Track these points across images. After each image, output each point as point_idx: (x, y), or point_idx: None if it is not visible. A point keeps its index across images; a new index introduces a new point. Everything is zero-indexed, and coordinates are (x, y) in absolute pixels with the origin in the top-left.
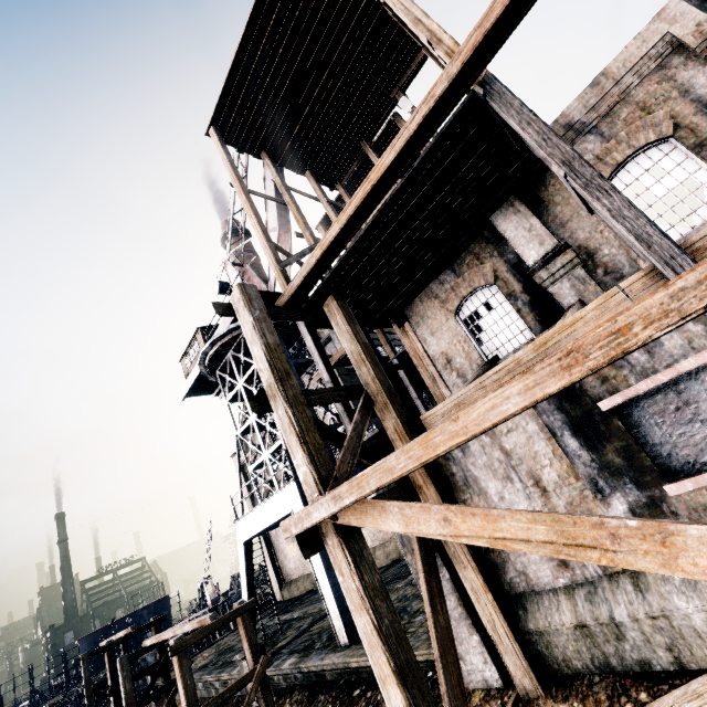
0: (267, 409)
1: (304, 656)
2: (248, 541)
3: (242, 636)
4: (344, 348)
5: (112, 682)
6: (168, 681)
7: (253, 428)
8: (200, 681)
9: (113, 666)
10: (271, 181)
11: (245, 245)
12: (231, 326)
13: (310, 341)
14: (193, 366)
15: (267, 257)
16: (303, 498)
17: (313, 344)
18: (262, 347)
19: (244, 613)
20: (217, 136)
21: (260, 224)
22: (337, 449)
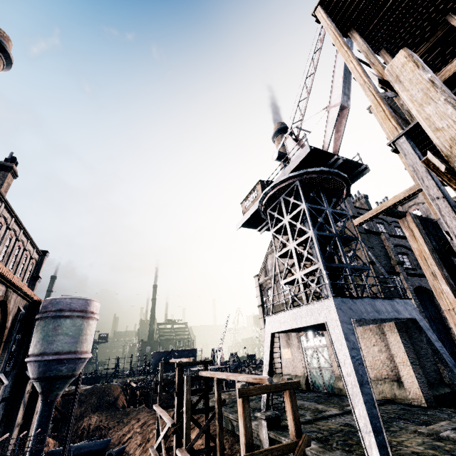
0: (453, 169)
1: (325, 449)
2: (271, 333)
3: (287, 407)
4: (398, 196)
5: (177, 387)
6: (207, 404)
7: (287, 254)
8: (223, 414)
9: (182, 378)
10: (340, 67)
11: None
12: (290, 174)
13: (415, 158)
14: (250, 206)
15: (365, 91)
16: (339, 314)
17: (418, 160)
18: (448, 100)
19: (291, 389)
20: (323, 11)
21: (360, 66)
22: (366, 285)
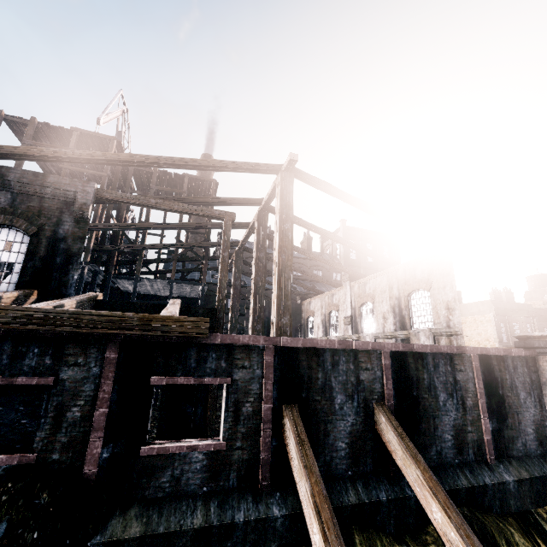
0: None
1: None
2: None
3: None
4: None
5: None
6: None
7: None
8: None
9: None
10: None
11: (203, 175)
12: None
13: None
14: None
15: None
16: None
17: None
18: None
19: None
20: None
21: None
22: None
